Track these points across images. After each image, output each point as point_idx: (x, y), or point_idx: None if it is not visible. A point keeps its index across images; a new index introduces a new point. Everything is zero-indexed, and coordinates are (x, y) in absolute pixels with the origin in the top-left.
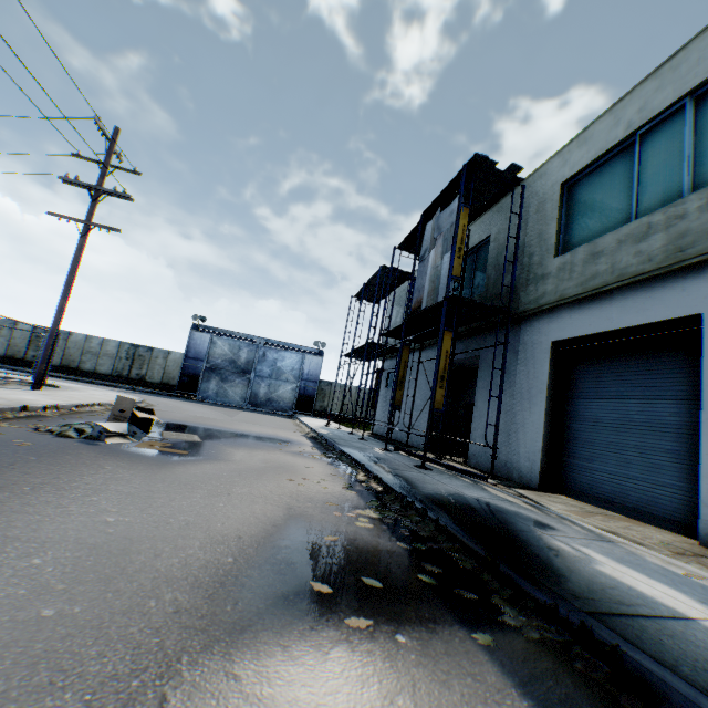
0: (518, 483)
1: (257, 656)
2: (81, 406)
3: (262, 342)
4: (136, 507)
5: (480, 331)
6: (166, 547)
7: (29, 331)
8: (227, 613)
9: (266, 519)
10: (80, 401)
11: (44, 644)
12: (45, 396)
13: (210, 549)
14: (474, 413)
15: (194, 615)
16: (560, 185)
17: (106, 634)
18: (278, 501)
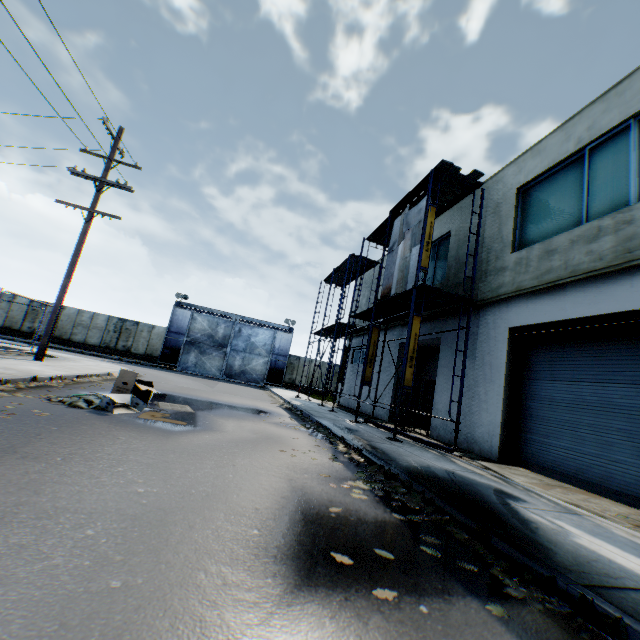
0: (479, 456)
1: (308, 627)
2: (81, 377)
3: (238, 319)
4: (158, 477)
5: (441, 315)
6: (196, 517)
7: (31, 305)
8: (269, 584)
9: (273, 490)
10: (79, 371)
11: (122, 615)
12: (49, 367)
13: (235, 520)
14: (435, 389)
15: (241, 586)
16: (516, 189)
17: (172, 605)
18: (278, 472)
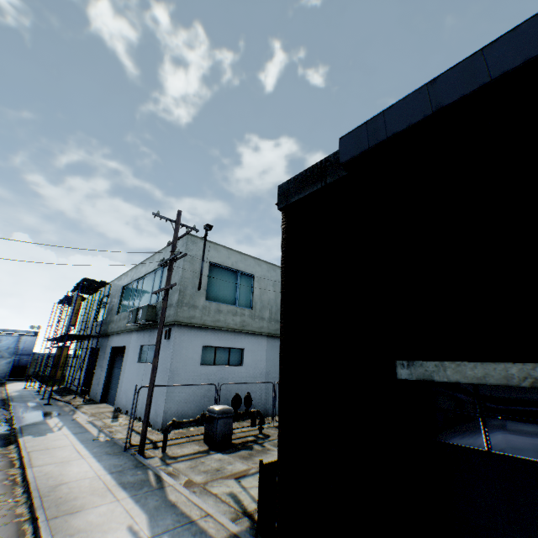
0: (95, 402)
1: None
2: None
3: None
4: None
5: (103, 336)
6: None
7: None
8: None
9: None
10: None
11: None
12: None
13: None
14: (95, 374)
15: None
16: (123, 287)
17: None
18: None
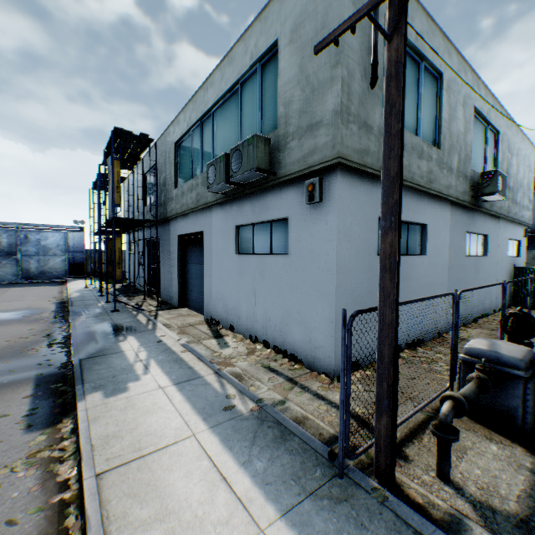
0: (171, 306)
1: None
2: None
3: (21, 227)
4: None
5: (159, 223)
6: None
7: None
8: None
9: None
10: None
11: None
12: None
13: None
14: (160, 271)
15: None
16: (174, 145)
17: None
18: None
